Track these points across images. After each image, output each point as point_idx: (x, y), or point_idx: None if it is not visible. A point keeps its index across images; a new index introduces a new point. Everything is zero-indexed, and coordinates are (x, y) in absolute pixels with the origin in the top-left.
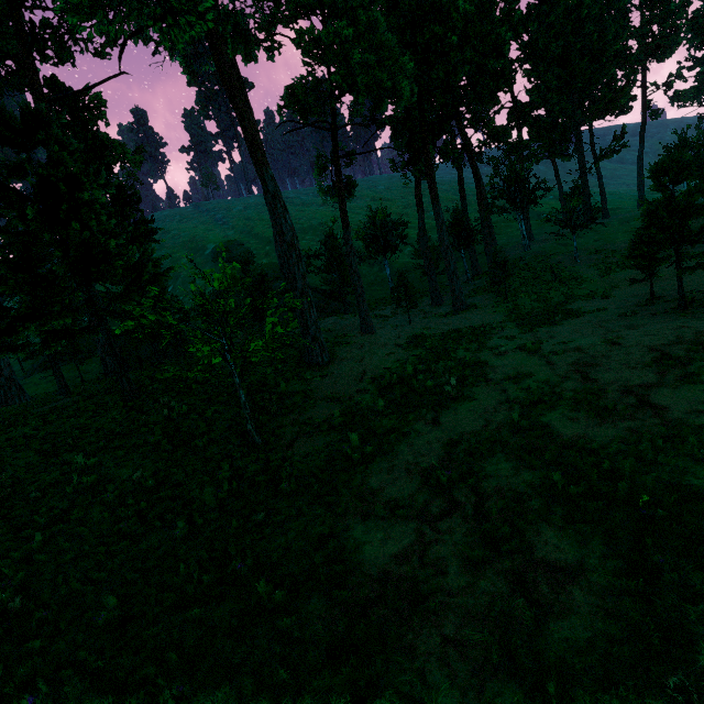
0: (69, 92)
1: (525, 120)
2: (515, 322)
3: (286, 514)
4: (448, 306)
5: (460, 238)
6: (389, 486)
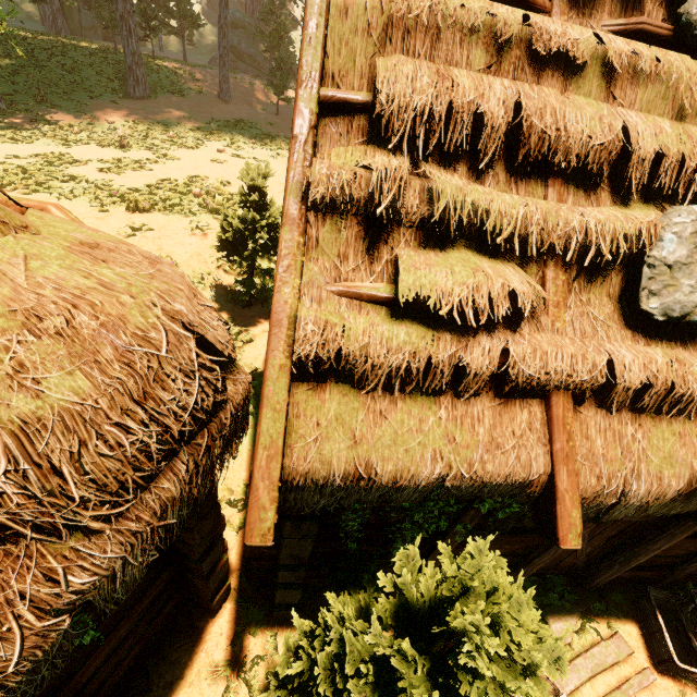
0: None
1: None
2: None
3: None
4: None
5: None
6: (1, 149)
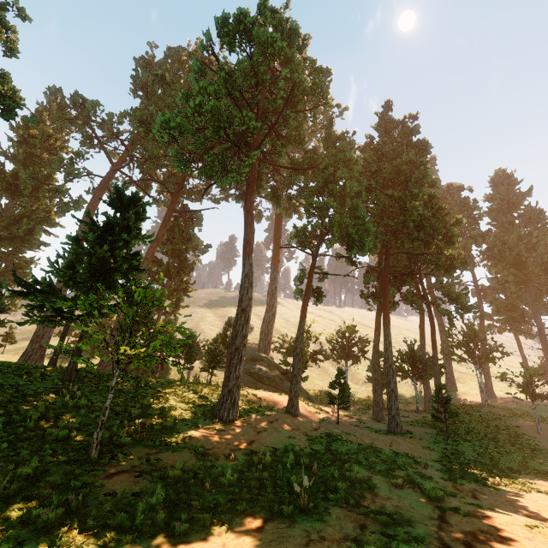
0: (186, 210)
1: (487, 298)
2: (445, 466)
3: (1, 547)
4: (386, 424)
5: (414, 367)
6: None
